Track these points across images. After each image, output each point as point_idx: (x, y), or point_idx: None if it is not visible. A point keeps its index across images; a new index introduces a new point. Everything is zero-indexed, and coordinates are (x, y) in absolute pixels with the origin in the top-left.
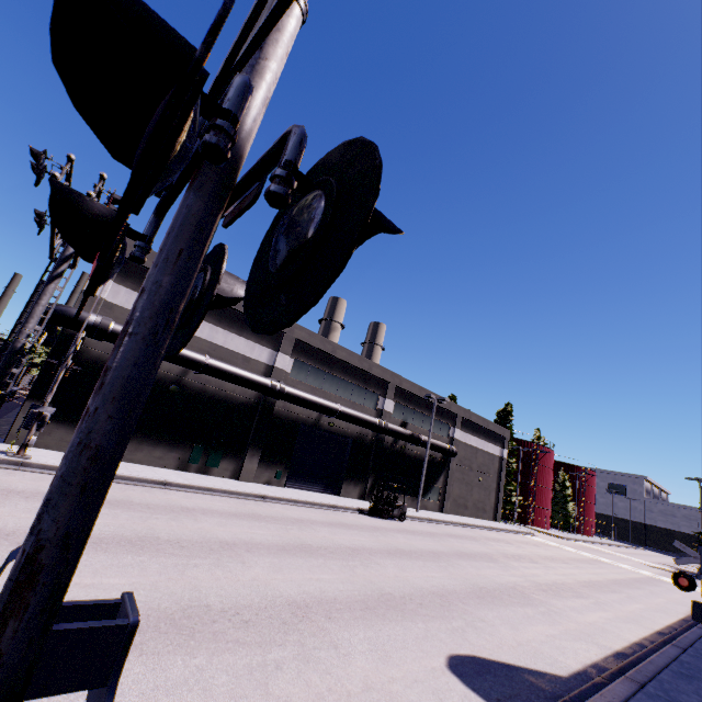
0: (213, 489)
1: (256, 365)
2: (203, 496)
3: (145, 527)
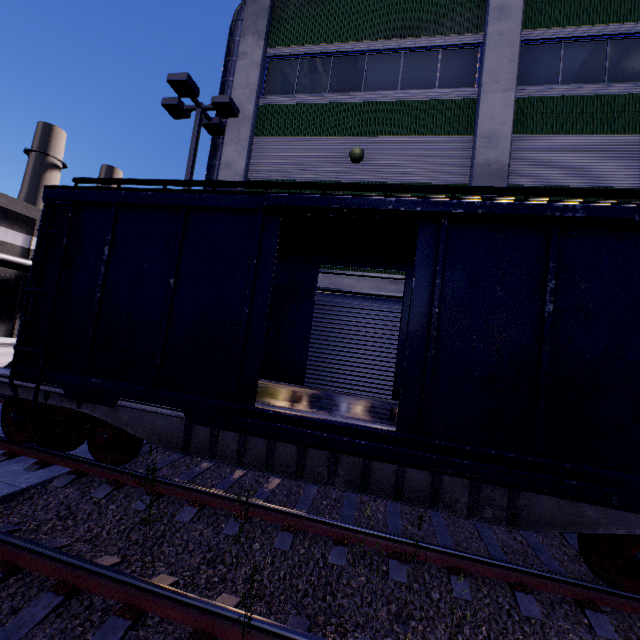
0: (5, 344)
1: (12, 248)
2: (2, 348)
3: (2, 360)
